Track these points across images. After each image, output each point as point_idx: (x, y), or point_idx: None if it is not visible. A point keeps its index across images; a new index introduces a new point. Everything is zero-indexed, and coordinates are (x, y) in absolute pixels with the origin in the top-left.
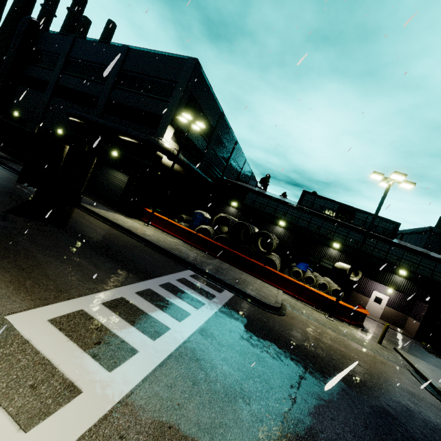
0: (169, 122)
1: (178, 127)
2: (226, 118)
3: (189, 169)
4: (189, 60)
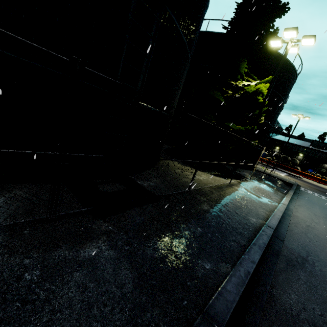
0: None
1: None
2: None
3: None
4: None
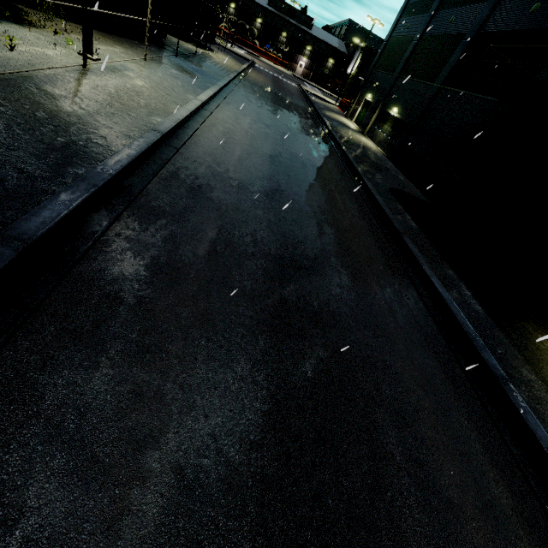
0: None
1: None
2: None
3: None
4: None
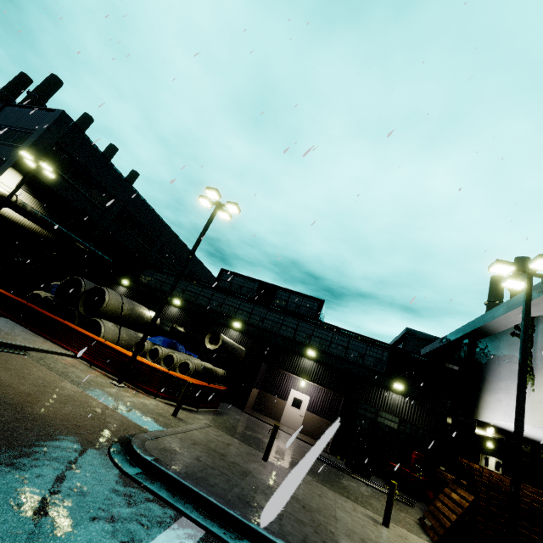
0: (12, 165)
1: (34, 177)
2: (137, 191)
3: (50, 228)
4: (55, 112)
